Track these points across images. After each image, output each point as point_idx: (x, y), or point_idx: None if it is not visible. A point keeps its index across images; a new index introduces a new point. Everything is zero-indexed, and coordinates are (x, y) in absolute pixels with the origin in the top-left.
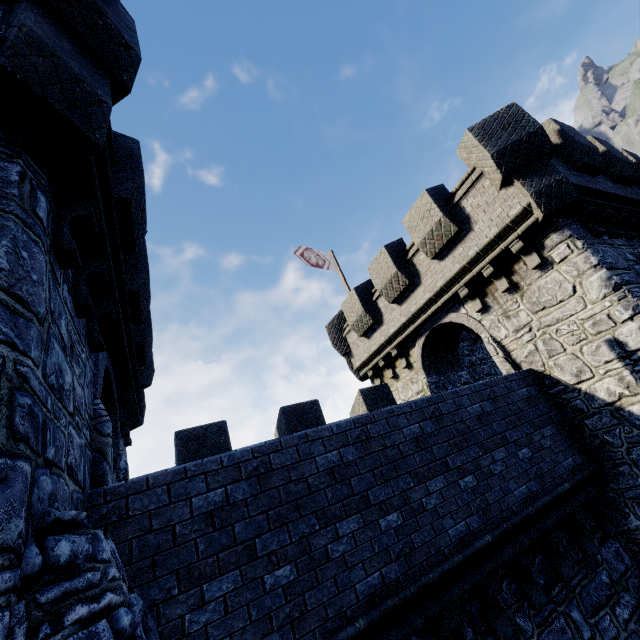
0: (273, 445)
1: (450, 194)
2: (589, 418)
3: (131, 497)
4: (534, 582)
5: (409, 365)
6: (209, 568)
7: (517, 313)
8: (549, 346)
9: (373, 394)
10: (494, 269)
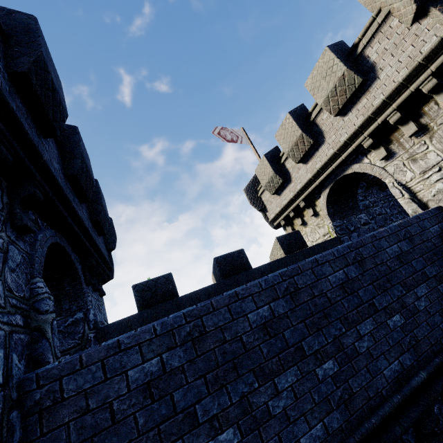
0: (204, 307)
1: (352, 46)
2: None
3: (65, 378)
4: None
5: (315, 213)
6: (150, 442)
7: (425, 155)
8: None
9: (288, 240)
10: (401, 114)
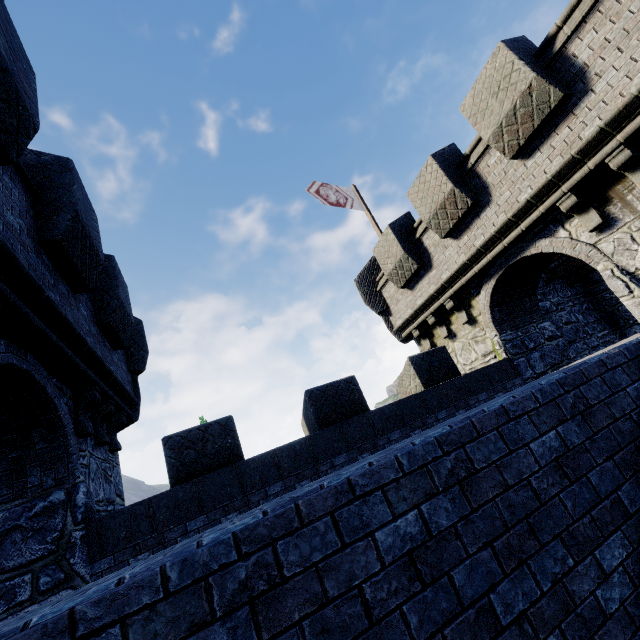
0: (282, 519)
1: (545, 40)
2: None
3: None
4: None
5: (471, 320)
6: None
7: None
8: None
9: (427, 362)
10: (633, 152)
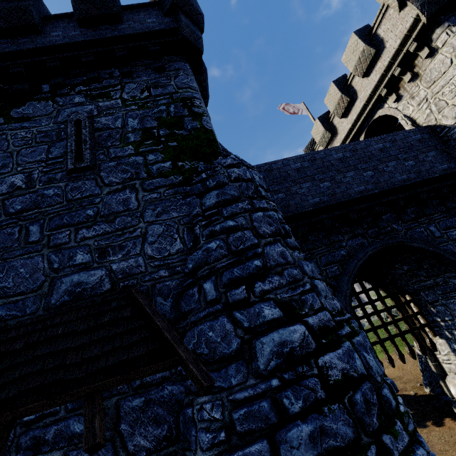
0: (272, 162)
1: (370, 29)
2: None
3: None
4: (406, 214)
5: None
6: None
7: (418, 93)
8: (438, 106)
9: None
10: (401, 69)
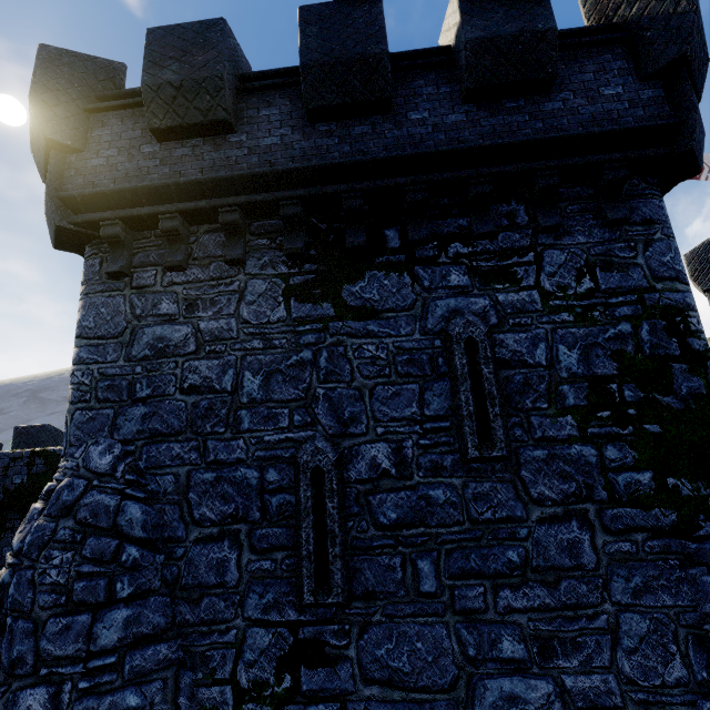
0: None
1: None
2: None
3: None
4: None
5: None
6: None
7: None
8: None
9: None
10: None
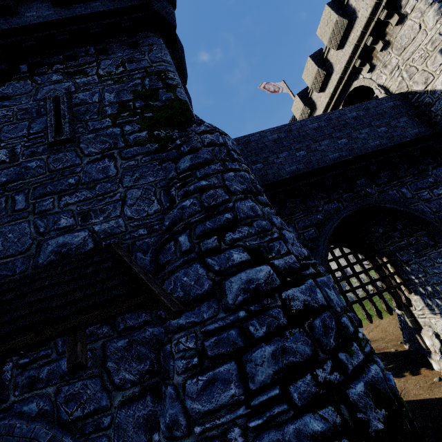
0: (250, 135)
1: None
2: (433, 106)
3: None
4: (379, 177)
5: None
6: None
7: (390, 61)
8: (409, 72)
9: None
10: (373, 38)
